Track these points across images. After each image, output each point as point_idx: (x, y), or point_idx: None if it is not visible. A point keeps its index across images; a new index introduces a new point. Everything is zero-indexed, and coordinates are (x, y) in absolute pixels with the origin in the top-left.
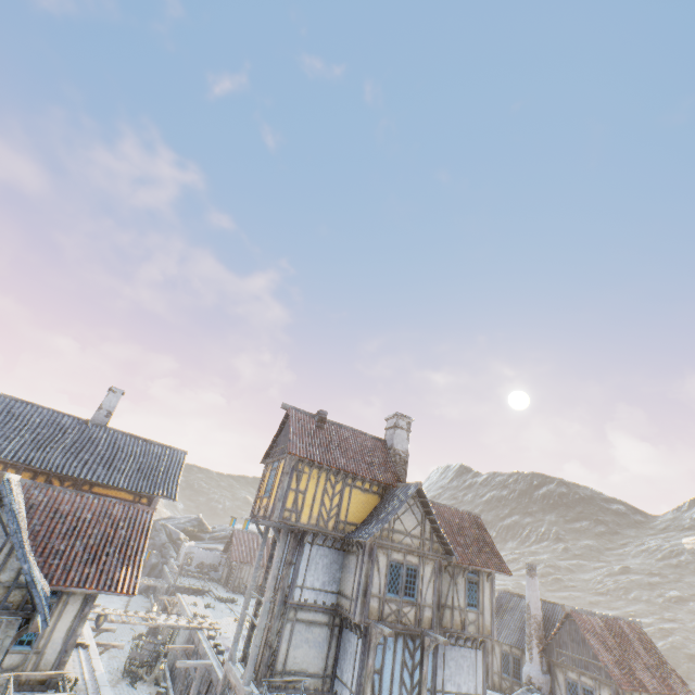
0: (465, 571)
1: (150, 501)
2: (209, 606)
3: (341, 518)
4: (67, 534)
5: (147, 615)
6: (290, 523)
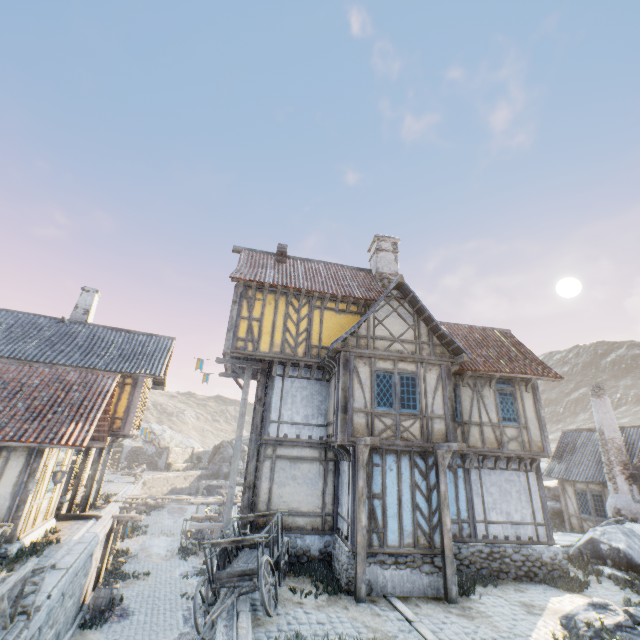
0: (491, 381)
1: (135, 381)
2: None
3: (313, 343)
4: (8, 397)
5: (184, 497)
6: (246, 353)
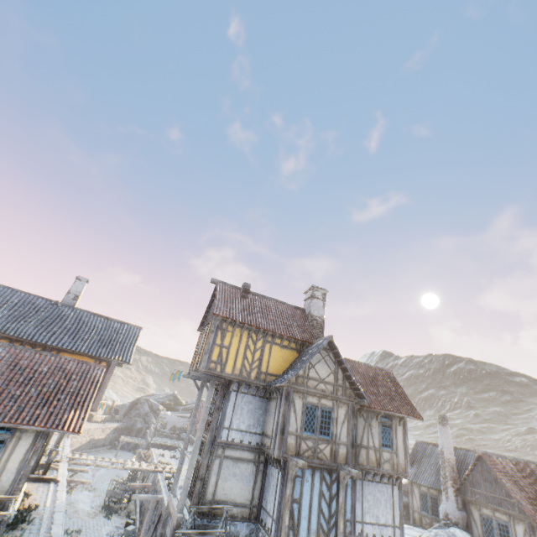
0: (378, 416)
1: (108, 364)
2: (173, 457)
3: (262, 370)
4: (24, 383)
5: (118, 461)
6: (215, 373)
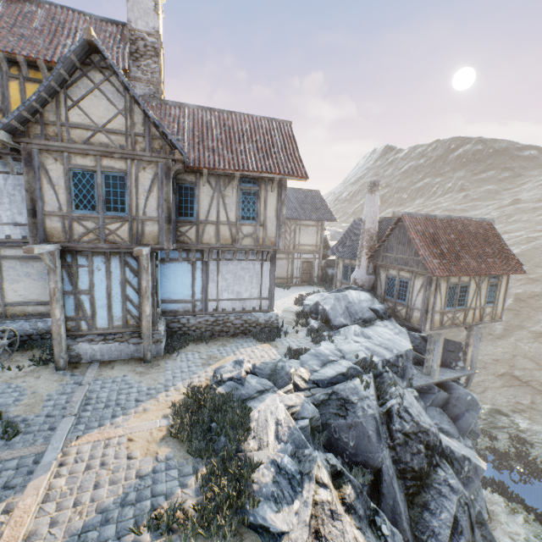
0: (234, 181)
1: None
2: None
3: None
4: None
5: None
6: None
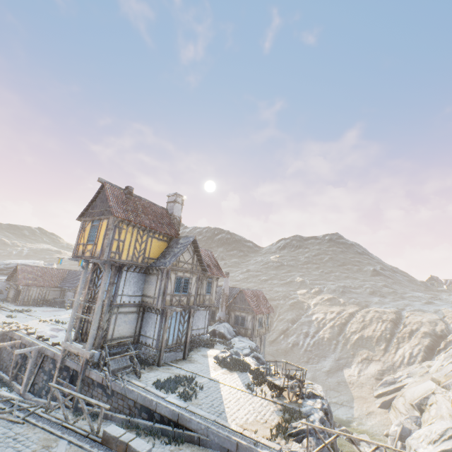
0: (207, 278)
1: None
2: (11, 316)
3: (146, 256)
4: None
5: None
6: (115, 261)
